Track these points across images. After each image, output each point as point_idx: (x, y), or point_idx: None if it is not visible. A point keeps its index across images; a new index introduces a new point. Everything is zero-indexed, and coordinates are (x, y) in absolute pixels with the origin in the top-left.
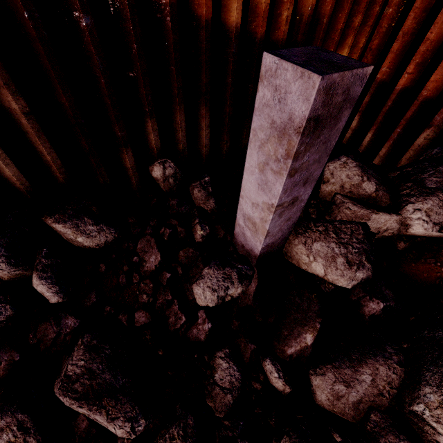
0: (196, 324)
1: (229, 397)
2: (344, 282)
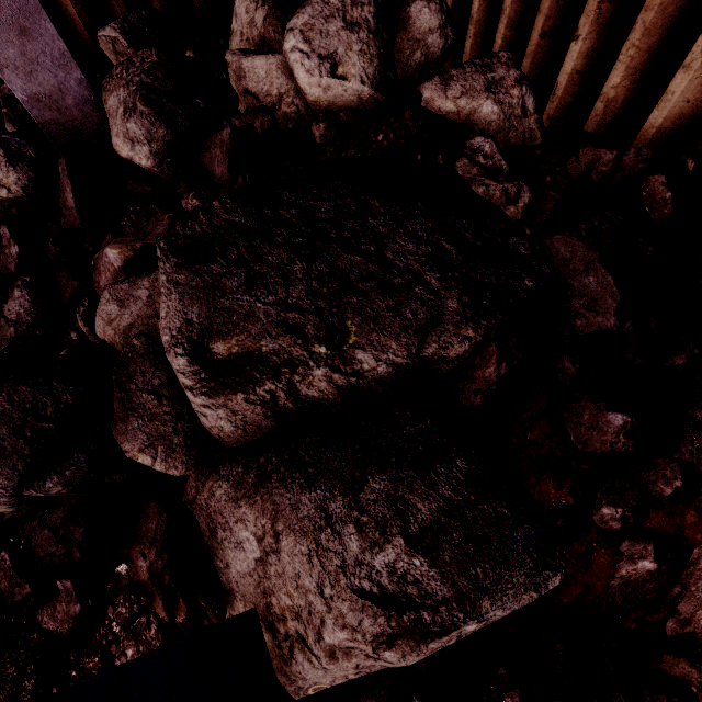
0: (3, 247)
1: (12, 331)
2: (125, 149)
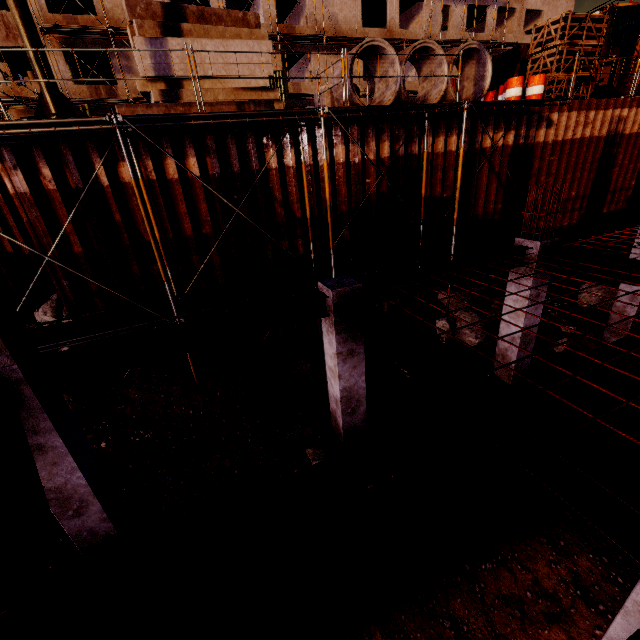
0: None
1: None
2: None
